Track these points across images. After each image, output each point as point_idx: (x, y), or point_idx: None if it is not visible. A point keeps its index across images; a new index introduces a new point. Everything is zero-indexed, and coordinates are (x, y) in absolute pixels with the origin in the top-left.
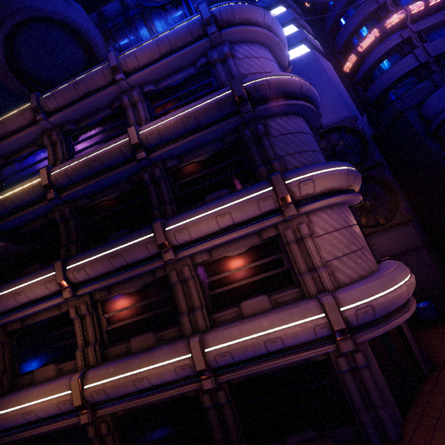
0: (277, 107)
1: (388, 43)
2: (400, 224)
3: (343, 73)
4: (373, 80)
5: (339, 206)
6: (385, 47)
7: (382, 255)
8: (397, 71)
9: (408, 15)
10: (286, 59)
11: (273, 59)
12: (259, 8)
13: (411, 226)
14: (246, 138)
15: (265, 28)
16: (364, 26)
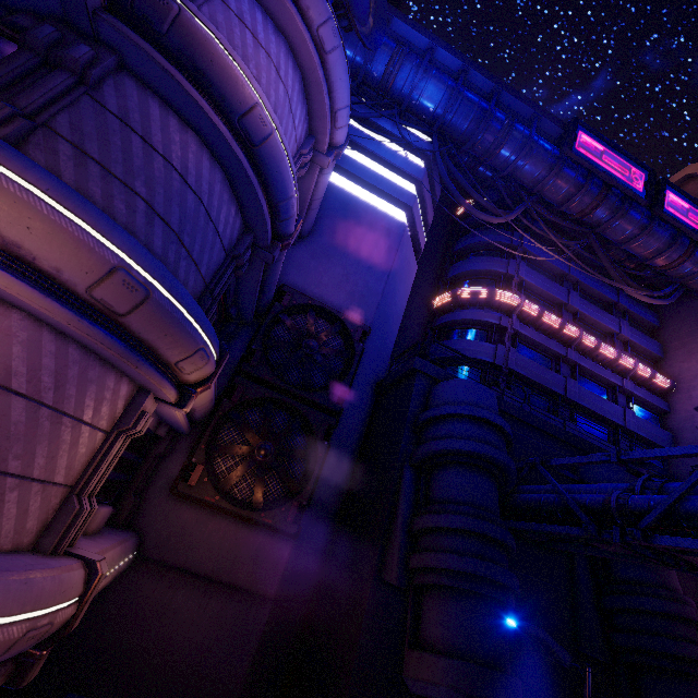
0: (159, 68)
1: (485, 314)
2: (271, 528)
3: (431, 304)
4: (448, 339)
5: (48, 330)
6: (480, 315)
7: (198, 564)
8: (471, 349)
9: (520, 306)
10: (327, 137)
11: (293, 92)
12: (325, 3)
13: (290, 549)
14: (30, 32)
15: (316, 41)
16: (482, 280)
